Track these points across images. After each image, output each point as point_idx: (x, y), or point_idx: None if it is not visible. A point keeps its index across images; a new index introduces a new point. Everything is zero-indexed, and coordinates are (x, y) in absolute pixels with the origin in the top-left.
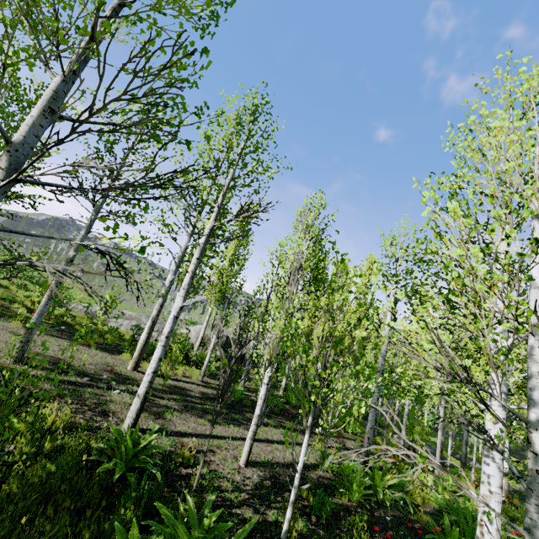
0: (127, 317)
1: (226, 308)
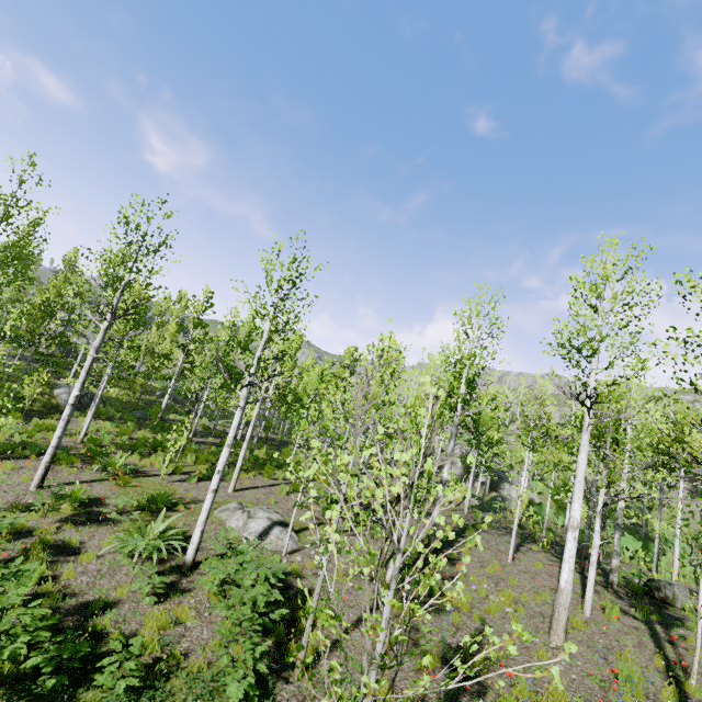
0: None
1: None
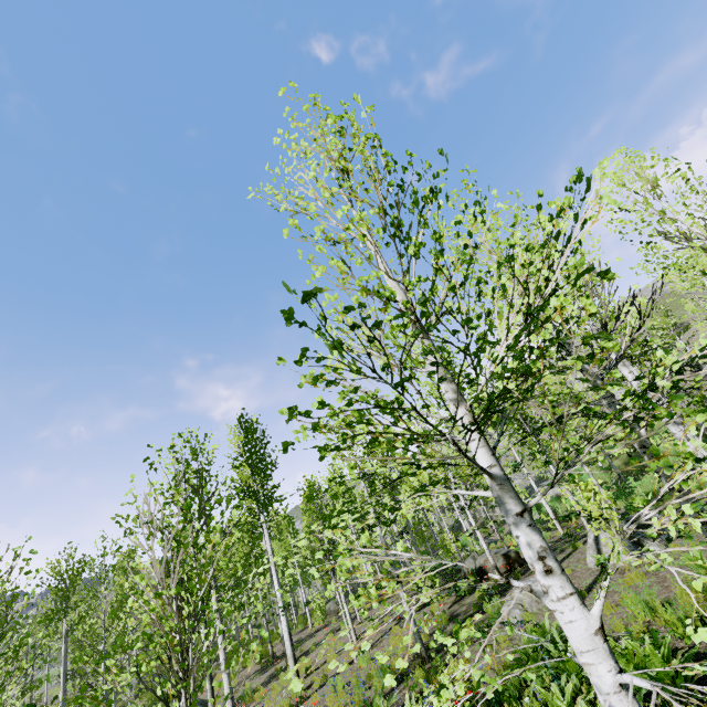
0: None
1: None
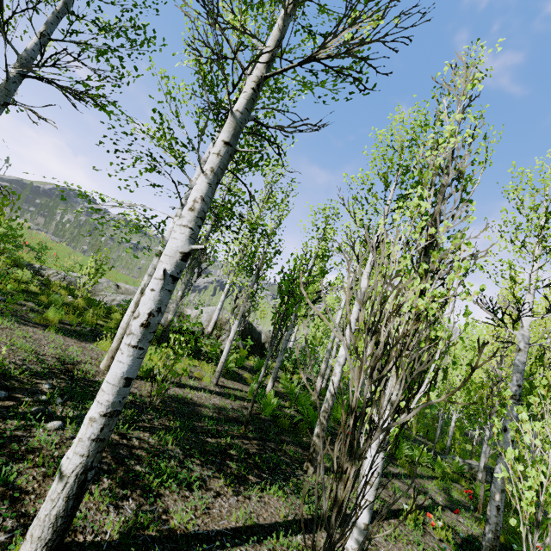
0: (123, 291)
1: (253, 283)
